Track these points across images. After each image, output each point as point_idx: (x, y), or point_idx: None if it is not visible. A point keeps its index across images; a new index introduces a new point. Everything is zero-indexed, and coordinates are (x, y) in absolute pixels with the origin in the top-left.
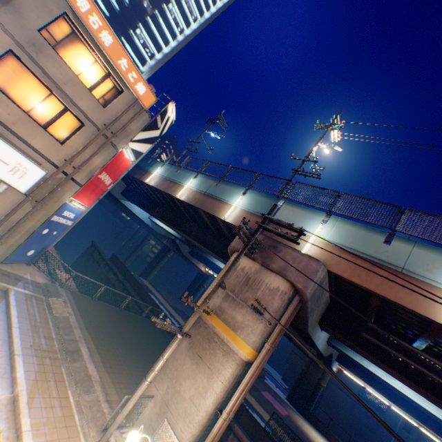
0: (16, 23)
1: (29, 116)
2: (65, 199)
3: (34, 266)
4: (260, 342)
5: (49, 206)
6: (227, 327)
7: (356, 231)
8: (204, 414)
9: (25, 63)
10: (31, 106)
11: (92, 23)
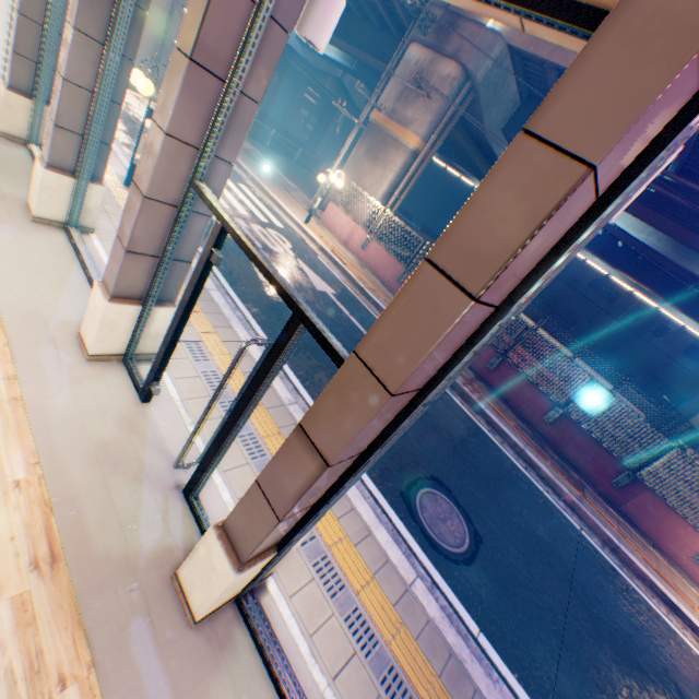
0: None
1: None
2: None
3: None
4: (424, 135)
5: None
6: (396, 127)
7: None
8: (378, 195)
9: None
10: None
11: None
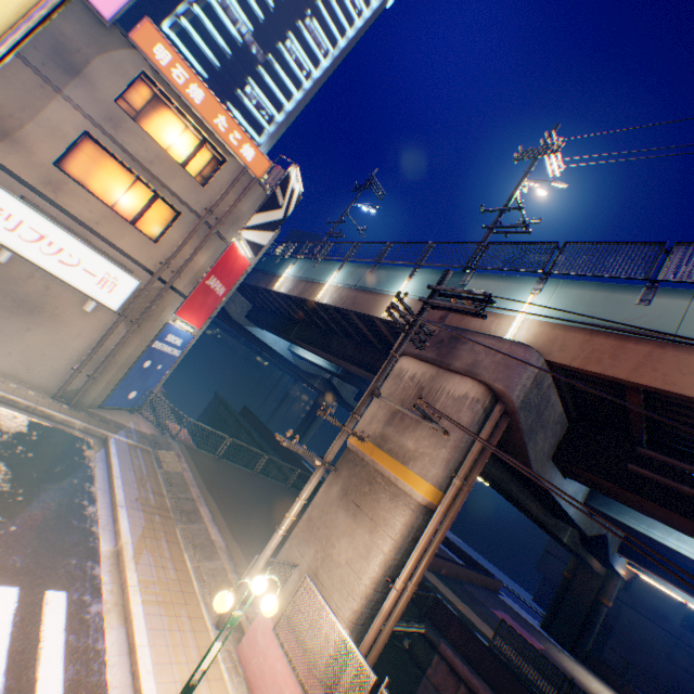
0: (89, 98)
1: (113, 211)
2: (166, 317)
3: (139, 414)
4: (443, 476)
5: (148, 328)
6: (394, 460)
7: (589, 295)
8: (367, 582)
9: (104, 144)
10: (115, 198)
11: (176, 77)
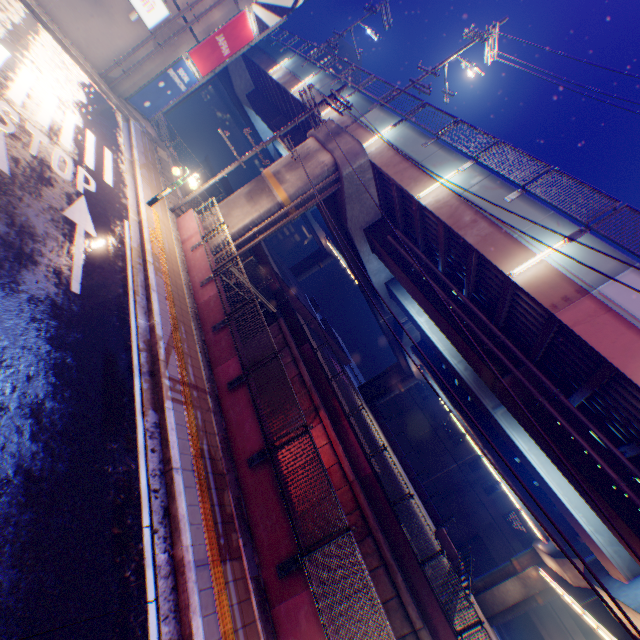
0: None
1: None
2: (182, 53)
3: (148, 124)
4: (294, 195)
5: (168, 55)
6: (277, 183)
7: (411, 136)
8: (241, 225)
9: None
10: None
11: None
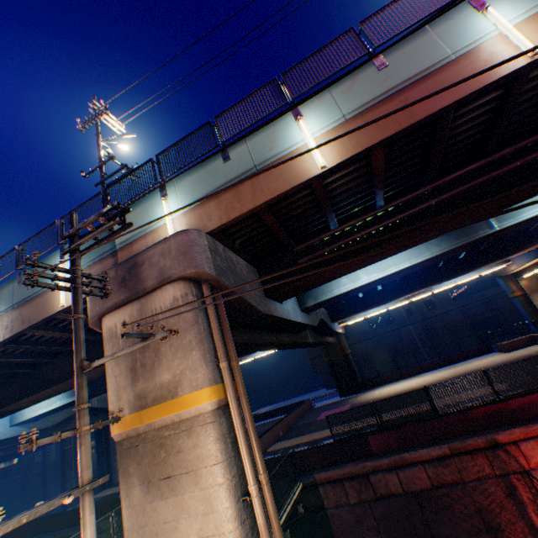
0: None
1: None
2: None
3: None
4: (212, 371)
5: None
6: (165, 403)
7: (198, 176)
8: (231, 527)
9: None
10: None
11: None
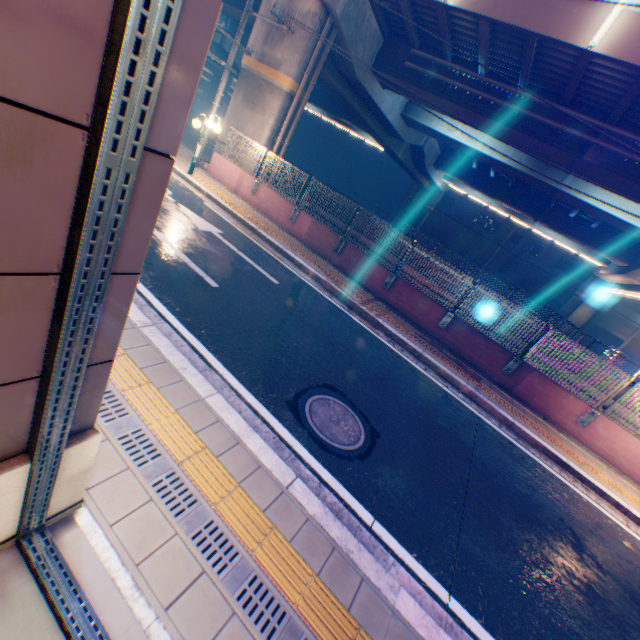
0: None
1: None
2: None
3: None
4: (296, 75)
5: None
6: (269, 70)
7: None
8: (262, 141)
9: None
10: None
11: None
